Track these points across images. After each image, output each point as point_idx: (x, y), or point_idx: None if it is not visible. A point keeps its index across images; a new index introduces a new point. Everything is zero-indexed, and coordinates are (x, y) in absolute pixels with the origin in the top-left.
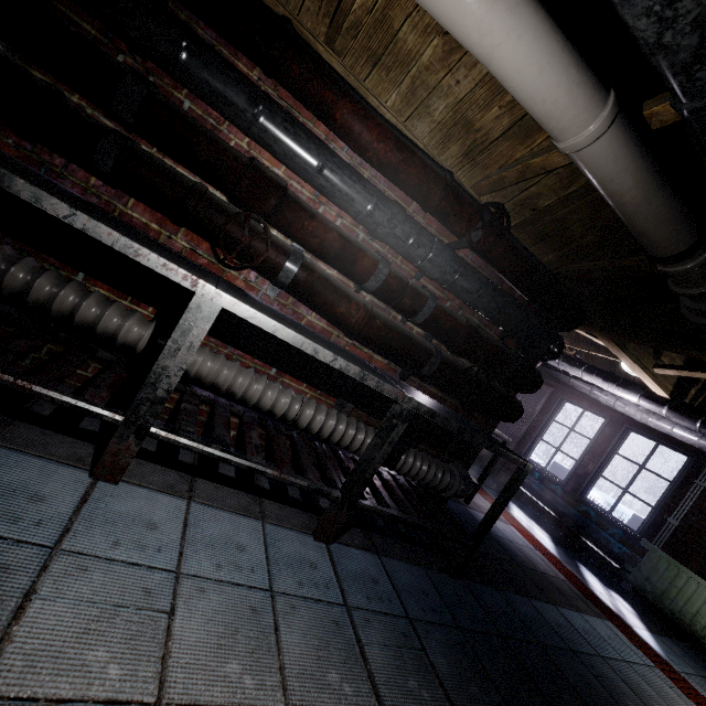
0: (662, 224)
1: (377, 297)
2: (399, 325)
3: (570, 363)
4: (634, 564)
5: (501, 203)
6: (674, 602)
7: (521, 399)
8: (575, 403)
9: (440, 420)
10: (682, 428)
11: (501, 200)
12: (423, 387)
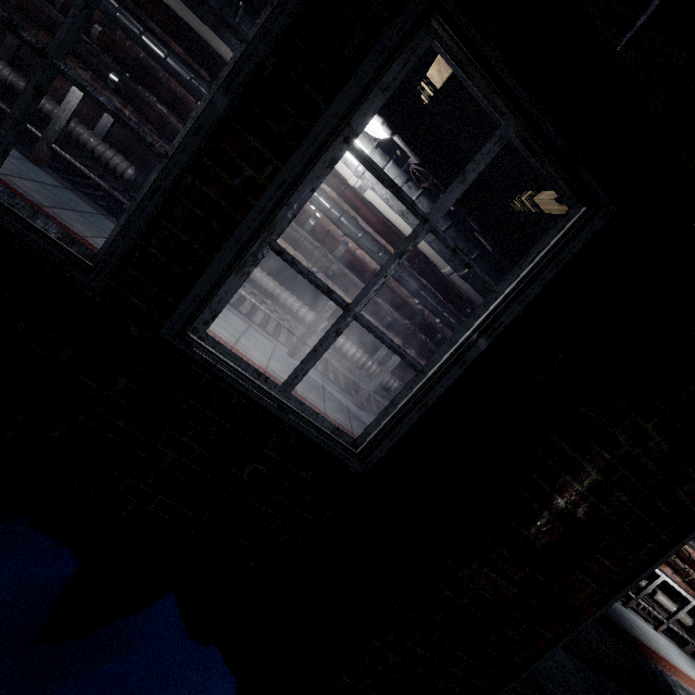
0: None
1: None
2: None
3: None
4: None
5: None
6: None
7: None
8: None
9: None
10: None
11: None
12: None
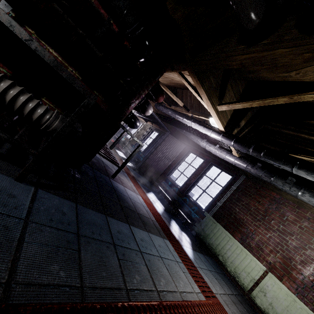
0: None
1: None
2: None
3: (187, 118)
4: (199, 222)
5: None
6: (211, 239)
7: (171, 149)
8: (194, 152)
9: None
10: (229, 155)
11: None
12: (41, 44)
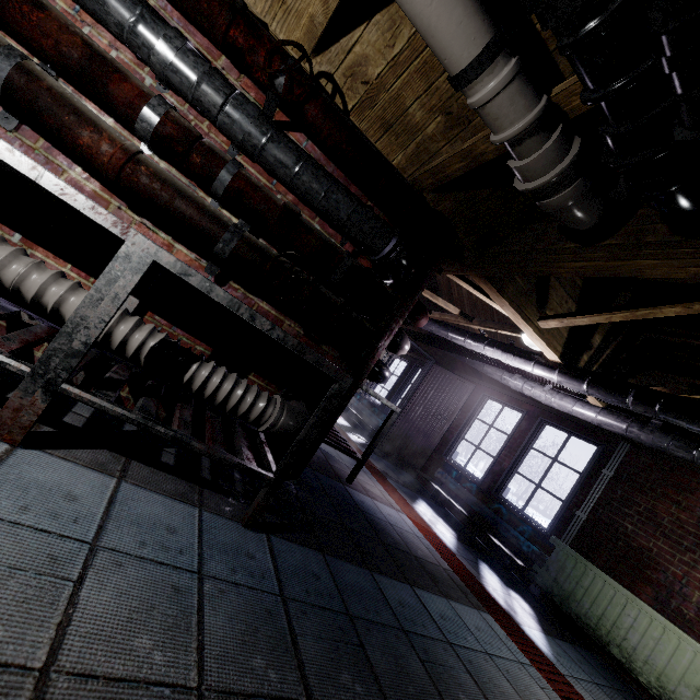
0: (443, 6)
1: (163, 154)
2: (182, 185)
3: (475, 339)
4: (542, 563)
5: (330, 73)
6: (580, 605)
7: (444, 397)
8: (495, 398)
9: (198, 282)
10: (582, 405)
11: (329, 68)
12: (249, 299)
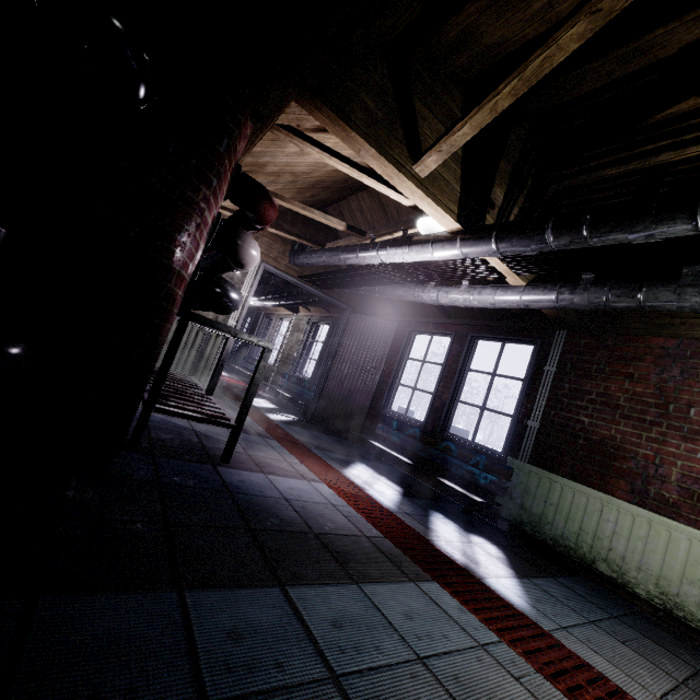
0: None
1: None
2: None
3: (366, 247)
4: (503, 492)
5: None
6: (554, 526)
7: (369, 345)
8: (421, 330)
9: None
10: (503, 290)
11: None
12: None
